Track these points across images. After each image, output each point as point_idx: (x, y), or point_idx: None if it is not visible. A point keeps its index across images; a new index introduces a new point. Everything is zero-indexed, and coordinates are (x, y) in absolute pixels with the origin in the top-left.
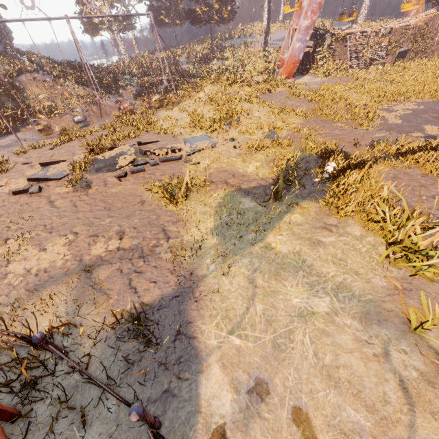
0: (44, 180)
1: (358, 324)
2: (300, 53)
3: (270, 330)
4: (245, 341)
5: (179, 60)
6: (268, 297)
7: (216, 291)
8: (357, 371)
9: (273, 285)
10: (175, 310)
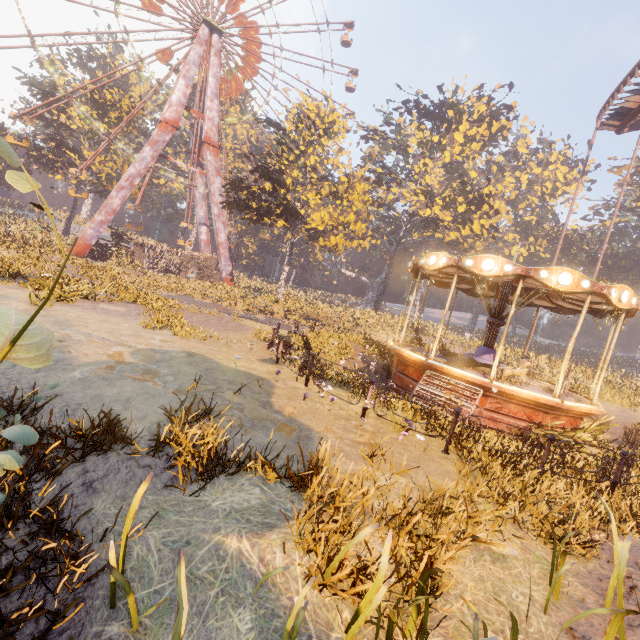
0: None
1: None
2: (93, 239)
3: None
4: None
5: None
6: None
7: None
8: None
9: None
10: None
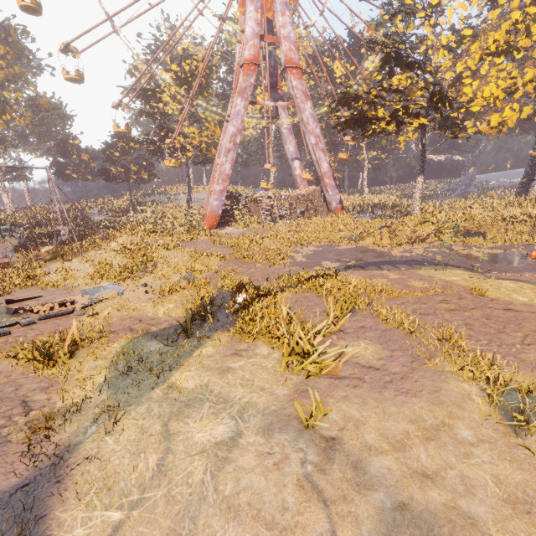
0: None
1: (261, 438)
2: (219, 209)
3: (164, 482)
4: (128, 510)
5: (89, 211)
6: (165, 442)
7: (93, 457)
8: (257, 488)
9: (173, 426)
10: (17, 507)
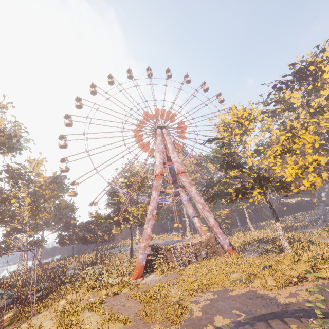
0: None
1: None
2: (143, 260)
3: None
4: None
5: (69, 266)
6: None
7: None
8: None
9: None
10: None
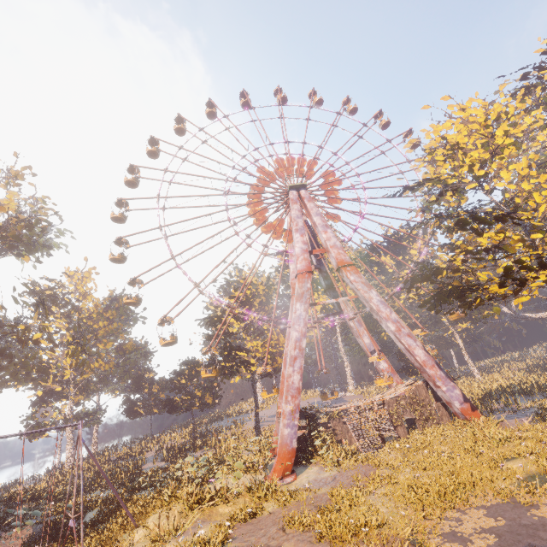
0: None
1: None
2: (293, 439)
3: None
4: None
5: (147, 454)
6: None
7: None
8: None
9: None
10: None
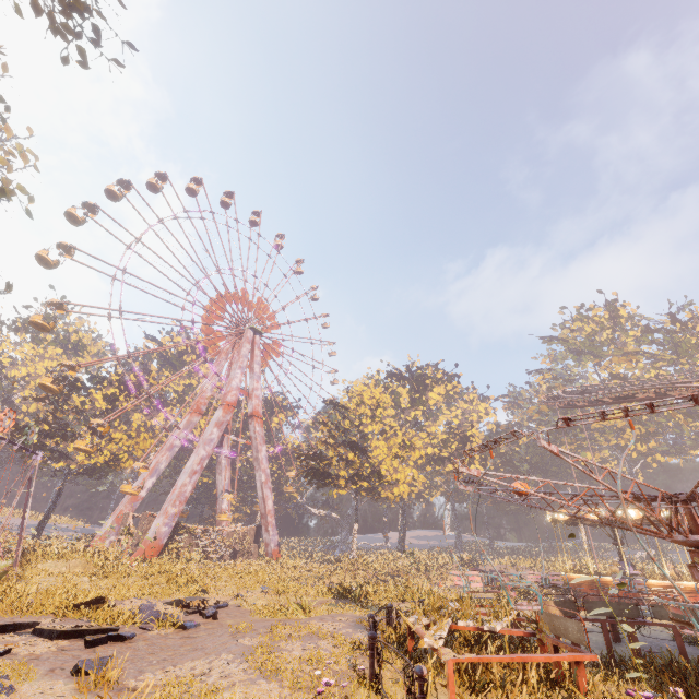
0: (89, 634)
1: None
2: (165, 537)
3: None
4: None
5: None
6: None
7: None
8: None
9: None
10: None
